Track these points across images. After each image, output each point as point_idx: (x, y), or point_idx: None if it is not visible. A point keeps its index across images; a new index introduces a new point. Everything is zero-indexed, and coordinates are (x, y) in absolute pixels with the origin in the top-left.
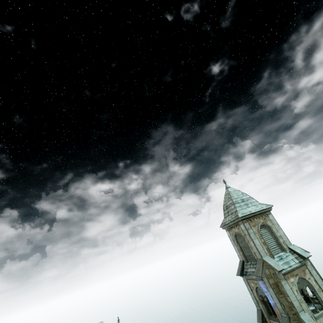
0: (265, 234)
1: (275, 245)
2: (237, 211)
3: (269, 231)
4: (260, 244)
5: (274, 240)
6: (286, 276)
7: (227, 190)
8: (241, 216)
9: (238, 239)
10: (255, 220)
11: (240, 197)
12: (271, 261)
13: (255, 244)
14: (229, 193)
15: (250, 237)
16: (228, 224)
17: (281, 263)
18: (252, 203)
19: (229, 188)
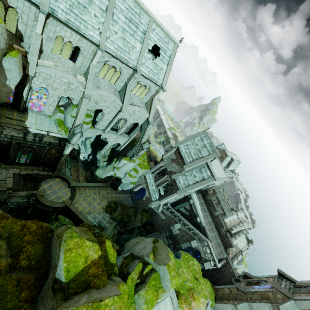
0: None
1: None
2: None
3: None
4: None
5: None
6: None
7: None
8: None
9: None
10: None
11: None
12: (290, 306)
13: None
14: None
15: None
16: None
17: None
18: None
19: None
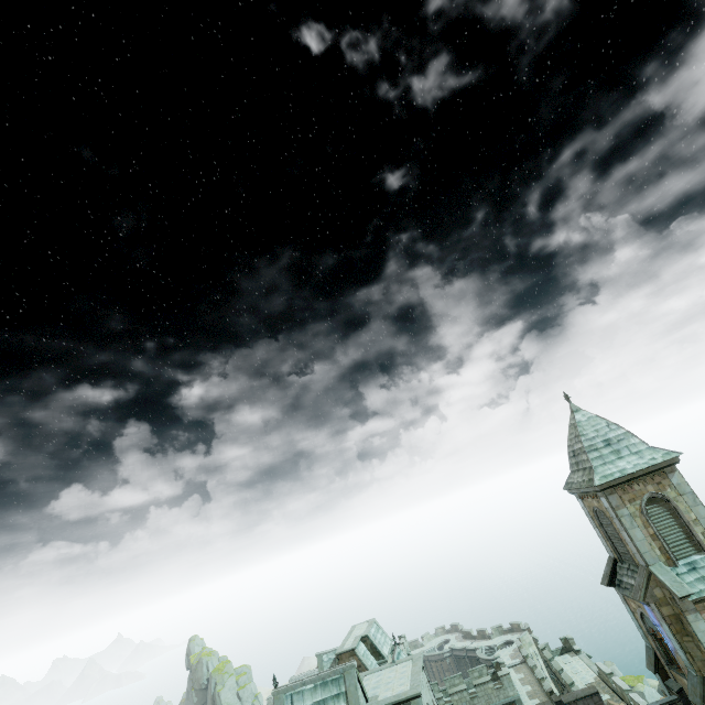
0: (657, 518)
1: (683, 539)
2: (592, 469)
3: (668, 510)
4: (645, 538)
5: (680, 529)
6: (701, 605)
7: (572, 416)
8: (600, 483)
9: (601, 519)
10: (635, 489)
11: (603, 434)
12: (666, 575)
13: (632, 539)
14: (577, 425)
15: (620, 525)
16: (578, 490)
17: (691, 579)
18: (631, 448)
19: (578, 413)
